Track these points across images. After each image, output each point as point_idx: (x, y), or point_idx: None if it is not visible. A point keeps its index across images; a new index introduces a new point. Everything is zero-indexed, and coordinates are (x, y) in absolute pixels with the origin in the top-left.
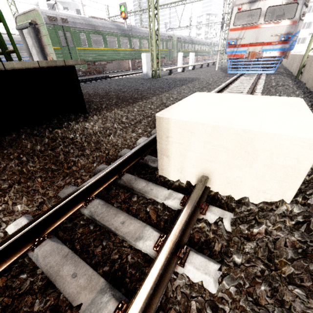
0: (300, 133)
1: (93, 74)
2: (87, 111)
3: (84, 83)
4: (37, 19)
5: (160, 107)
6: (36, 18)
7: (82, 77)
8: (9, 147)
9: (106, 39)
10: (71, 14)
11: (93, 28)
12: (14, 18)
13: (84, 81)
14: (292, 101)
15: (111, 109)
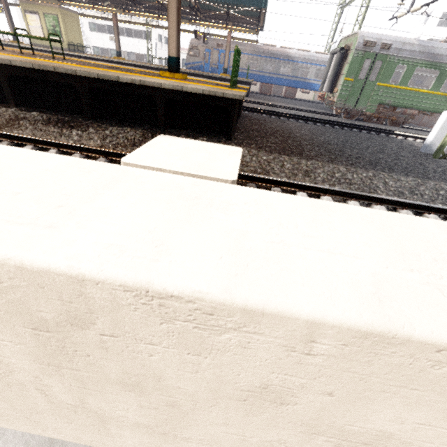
0: (130, 158)
1: (383, 122)
2: (230, 139)
3: (341, 128)
4: (353, 44)
5: (295, 171)
6: (353, 42)
7: (362, 121)
8: (162, 133)
9: (446, 78)
10: (406, 38)
11: (430, 59)
12: (339, 41)
13: (343, 125)
14: (214, 173)
15: (247, 147)
